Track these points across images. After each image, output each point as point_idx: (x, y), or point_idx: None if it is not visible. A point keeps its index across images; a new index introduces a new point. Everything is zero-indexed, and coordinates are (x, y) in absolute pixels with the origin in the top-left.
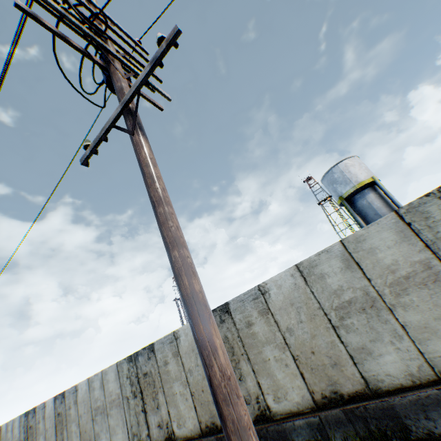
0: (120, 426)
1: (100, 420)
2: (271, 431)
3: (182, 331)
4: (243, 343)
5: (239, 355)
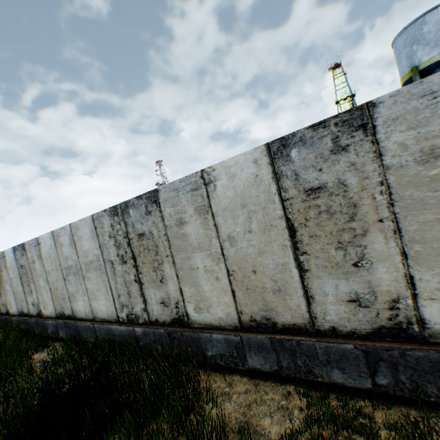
0: (103, 294)
1: (74, 282)
2: (412, 358)
3: (222, 169)
4: (392, 198)
5: (369, 221)
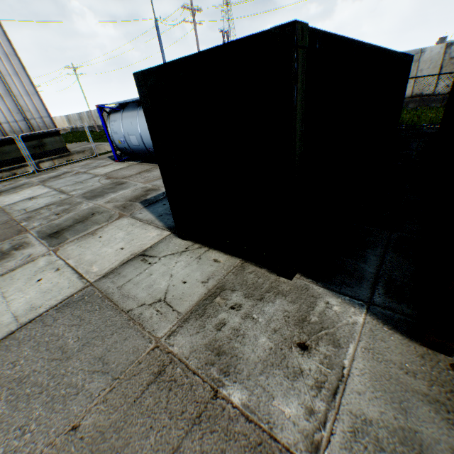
0: None
1: None
2: None
3: (428, 49)
4: None
5: None
